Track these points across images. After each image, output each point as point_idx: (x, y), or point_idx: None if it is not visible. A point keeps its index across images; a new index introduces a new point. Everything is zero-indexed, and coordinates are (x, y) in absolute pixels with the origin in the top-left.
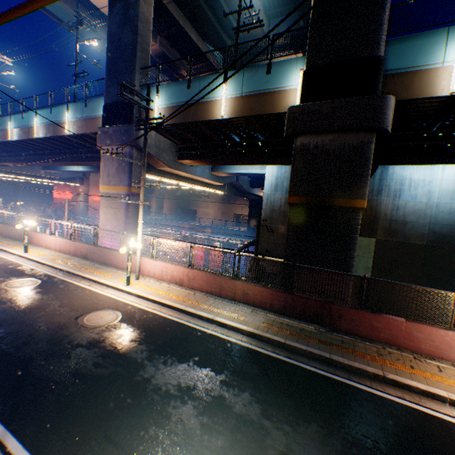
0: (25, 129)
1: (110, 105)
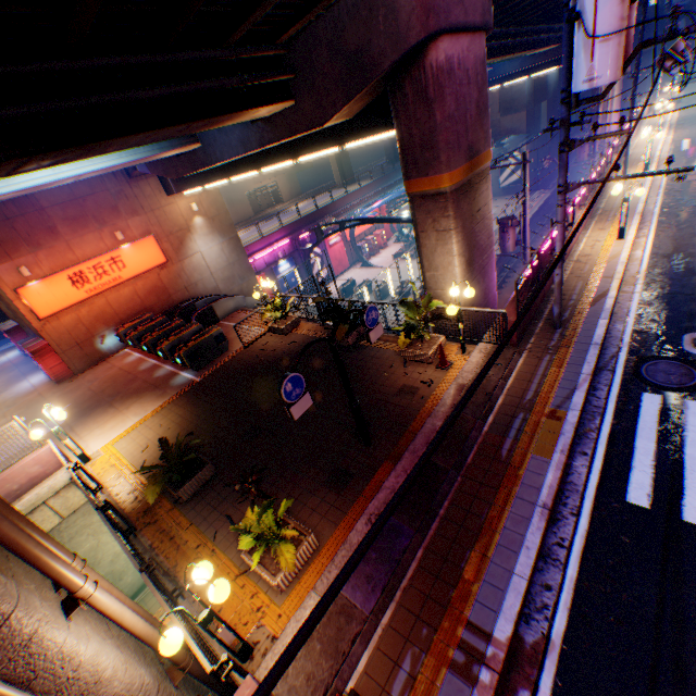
0: None
1: None
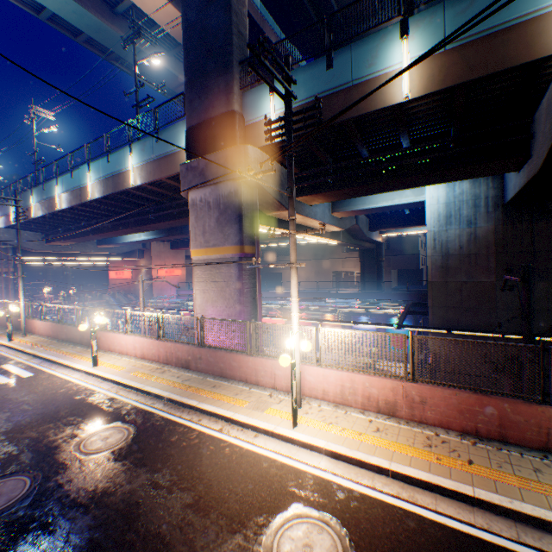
0: (76, 191)
1: (197, 127)
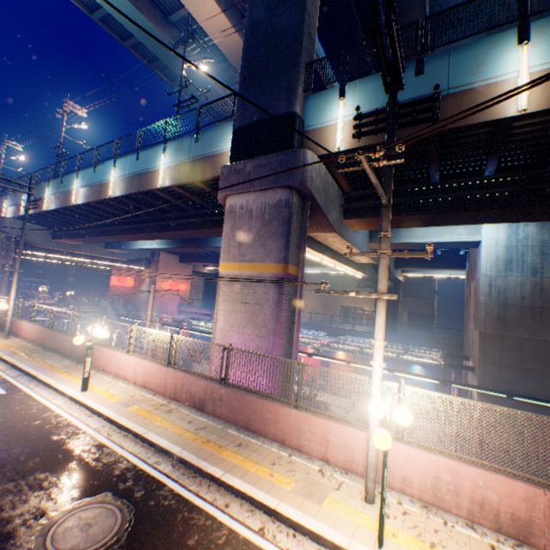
0: (96, 186)
1: (248, 127)
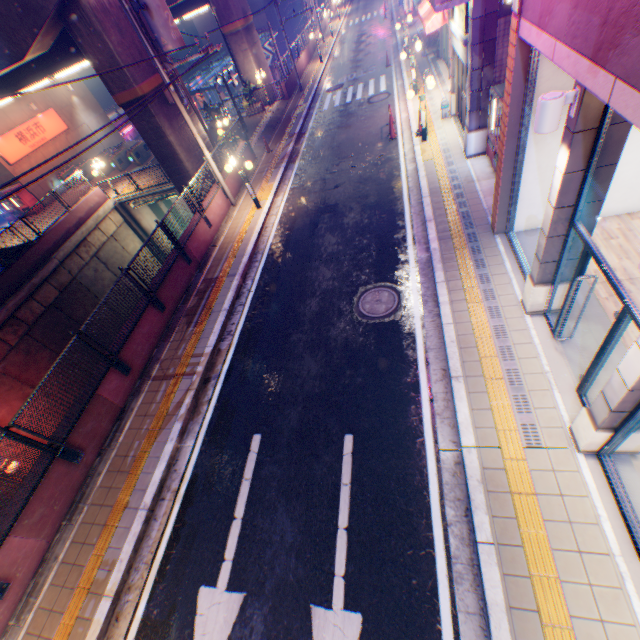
0: None
1: None
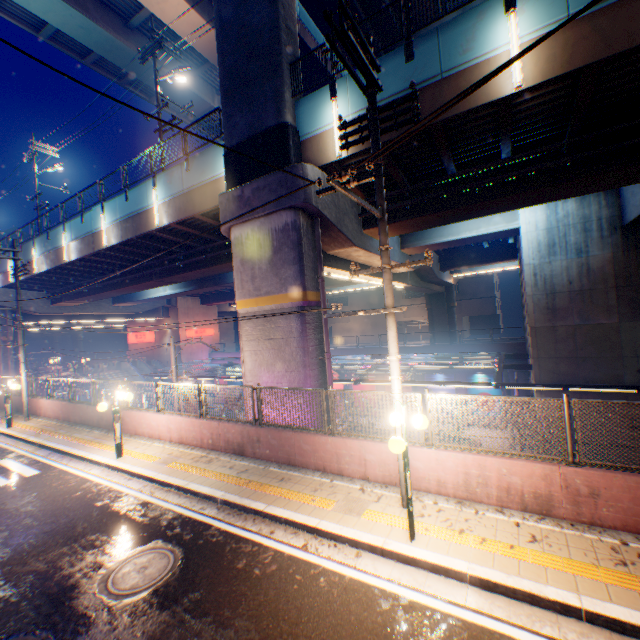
0: (88, 237)
1: (238, 146)
